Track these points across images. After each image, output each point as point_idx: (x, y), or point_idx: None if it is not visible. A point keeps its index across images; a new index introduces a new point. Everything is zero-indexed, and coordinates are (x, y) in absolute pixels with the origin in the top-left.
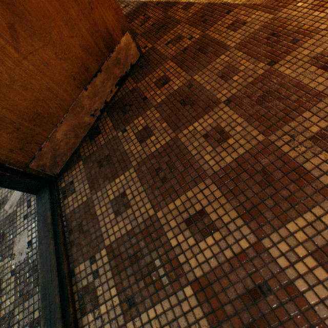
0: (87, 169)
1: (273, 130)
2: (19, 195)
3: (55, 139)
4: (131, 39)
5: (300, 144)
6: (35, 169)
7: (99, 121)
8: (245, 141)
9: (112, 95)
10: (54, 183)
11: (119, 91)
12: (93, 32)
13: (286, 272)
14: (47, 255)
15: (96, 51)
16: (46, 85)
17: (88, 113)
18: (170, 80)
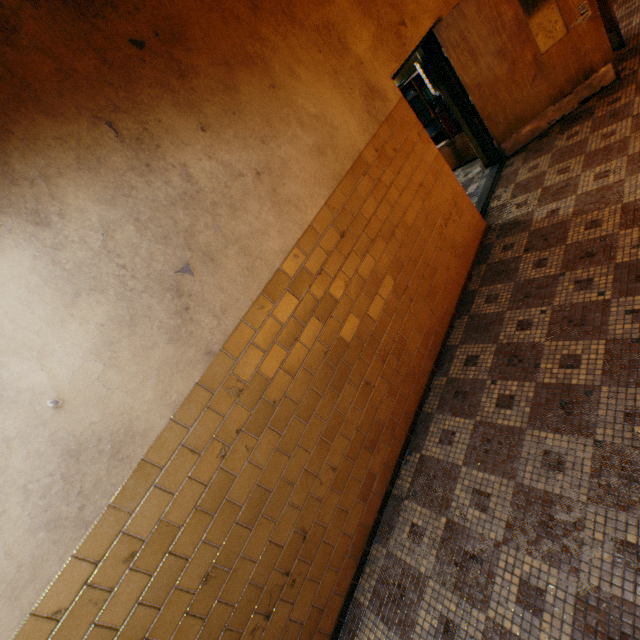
0: (525, 156)
1: (636, 132)
2: (478, 170)
3: (519, 134)
4: (611, 68)
5: (639, 138)
6: (501, 149)
7: (550, 130)
8: (618, 137)
9: (571, 111)
10: (503, 162)
11: (579, 109)
12: (578, 70)
13: (579, 181)
14: (486, 186)
15: (574, 81)
16: (533, 103)
17: (546, 122)
18: (619, 101)
